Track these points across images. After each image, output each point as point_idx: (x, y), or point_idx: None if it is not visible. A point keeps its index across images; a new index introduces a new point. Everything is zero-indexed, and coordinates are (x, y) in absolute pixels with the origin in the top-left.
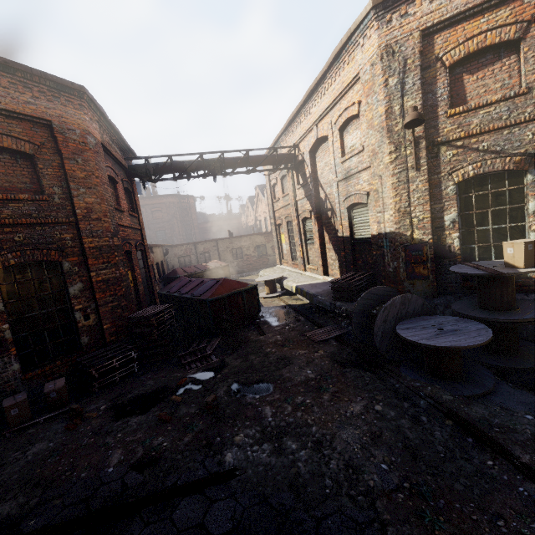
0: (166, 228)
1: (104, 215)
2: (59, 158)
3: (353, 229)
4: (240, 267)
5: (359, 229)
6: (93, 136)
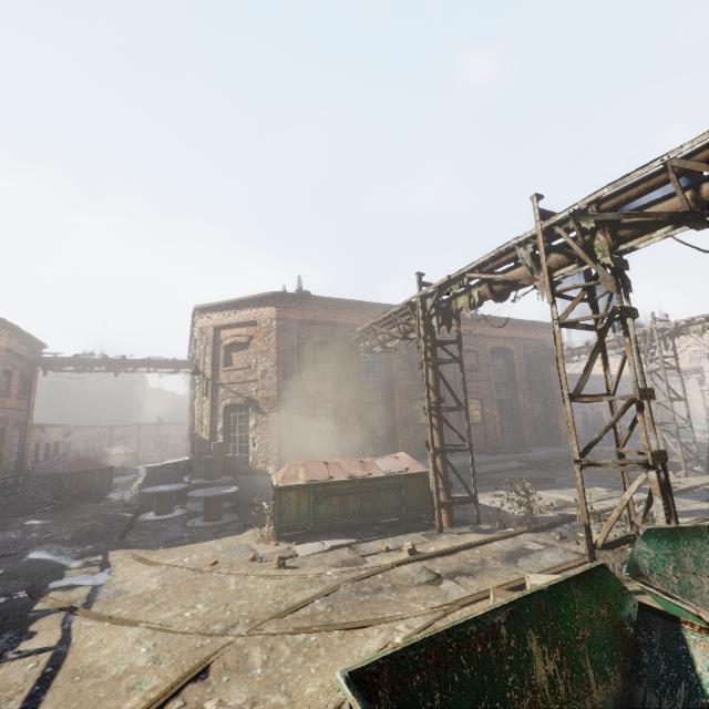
0: (94, 405)
1: None
2: None
3: None
4: (162, 457)
5: None
6: None
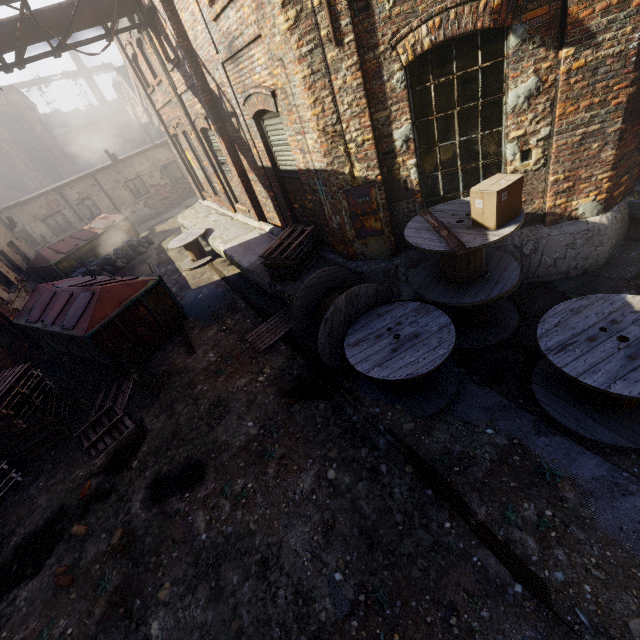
0: None
1: None
2: None
3: (273, 154)
4: (151, 207)
5: (282, 155)
6: None
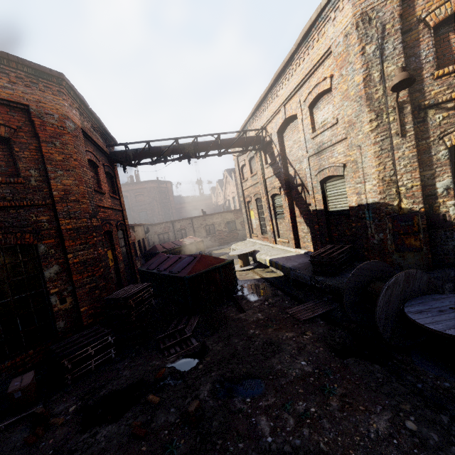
0: (148, 209)
1: (82, 196)
2: (37, 141)
3: (326, 202)
4: (213, 241)
5: (334, 202)
6: (72, 121)
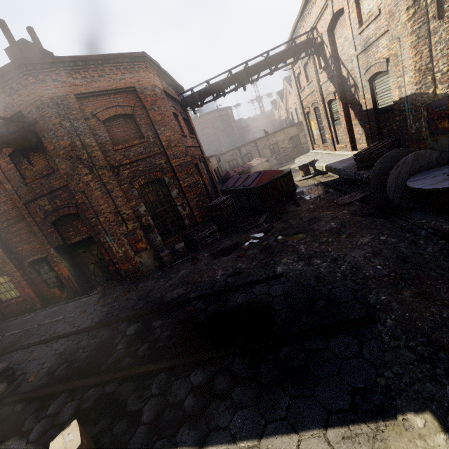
0: (214, 141)
1: (177, 142)
2: (145, 111)
3: (376, 100)
4: (278, 159)
5: (382, 98)
6: (158, 87)
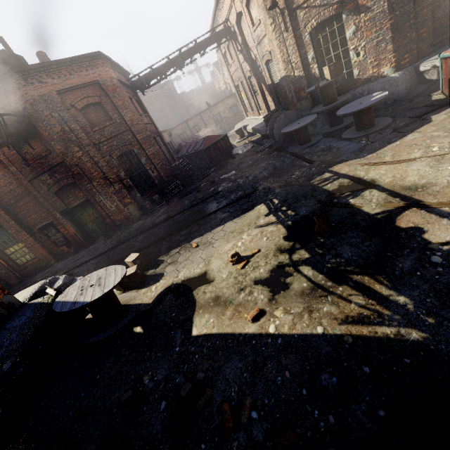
0: (162, 117)
1: (138, 121)
2: (109, 98)
3: (272, 78)
4: (223, 128)
5: (275, 77)
6: (114, 78)
